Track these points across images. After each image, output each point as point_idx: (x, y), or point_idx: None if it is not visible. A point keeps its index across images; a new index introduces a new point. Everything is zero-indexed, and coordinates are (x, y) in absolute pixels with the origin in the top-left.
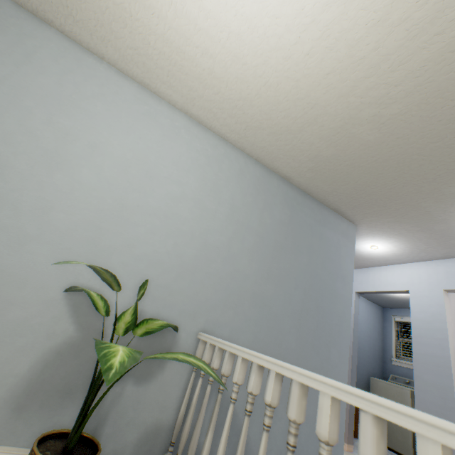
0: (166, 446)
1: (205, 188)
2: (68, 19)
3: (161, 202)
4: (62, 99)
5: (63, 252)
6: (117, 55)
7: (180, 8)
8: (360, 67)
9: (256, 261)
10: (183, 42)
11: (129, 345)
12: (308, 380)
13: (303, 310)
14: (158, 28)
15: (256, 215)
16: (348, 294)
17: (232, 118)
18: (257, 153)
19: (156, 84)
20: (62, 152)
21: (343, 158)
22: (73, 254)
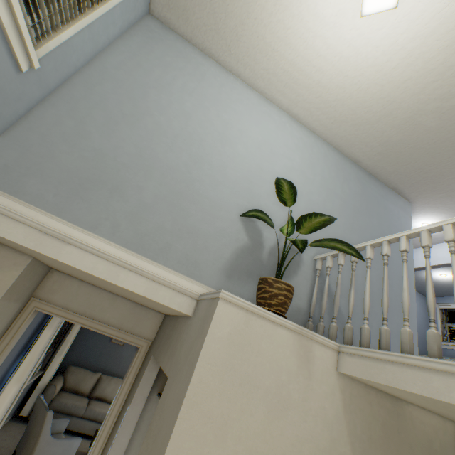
0: (304, 321)
1: (305, 163)
2: (225, 53)
3: (281, 170)
4: (221, 102)
5: (235, 193)
6: (251, 74)
7: (310, 44)
8: (430, 75)
9: (342, 217)
10: (305, 64)
11: (276, 255)
12: (433, 225)
13: (378, 257)
14: (290, 56)
15: (338, 185)
16: (410, 253)
17: (324, 115)
18: (337, 142)
19: (272, 93)
20: (226, 134)
21: (407, 142)
22: (240, 195)
